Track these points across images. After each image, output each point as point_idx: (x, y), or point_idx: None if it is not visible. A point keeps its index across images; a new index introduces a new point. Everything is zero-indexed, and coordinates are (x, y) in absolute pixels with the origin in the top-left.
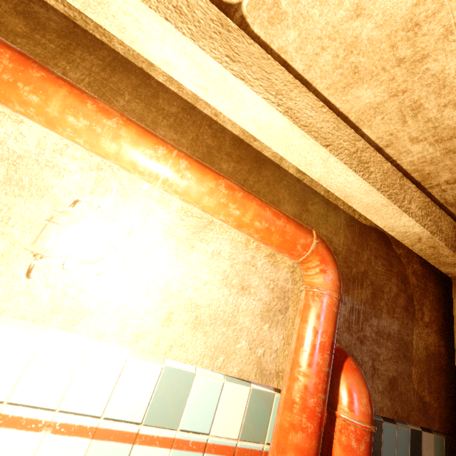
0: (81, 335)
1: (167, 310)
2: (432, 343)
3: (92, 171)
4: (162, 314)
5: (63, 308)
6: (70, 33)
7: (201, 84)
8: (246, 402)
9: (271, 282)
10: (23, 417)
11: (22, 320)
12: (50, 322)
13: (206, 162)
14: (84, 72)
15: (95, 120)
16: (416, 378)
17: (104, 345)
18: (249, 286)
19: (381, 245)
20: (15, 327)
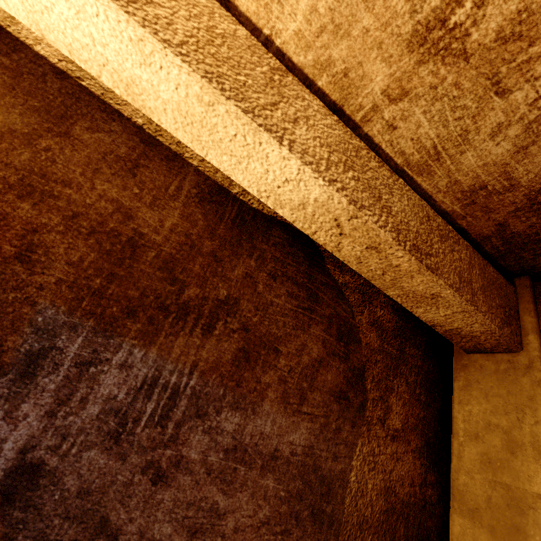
0: None
1: None
2: (404, 479)
3: None
4: None
5: None
6: None
7: None
8: None
9: None
10: None
11: None
12: None
13: None
14: None
15: None
16: None
17: None
18: None
19: (295, 257)
20: None
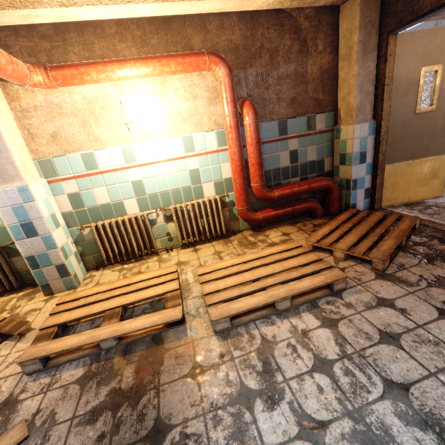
0: (153, 140)
1: (172, 121)
2: (326, 63)
3: (115, 87)
4: (171, 123)
5: (144, 135)
6: (57, 30)
7: (116, 15)
8: (216, 137)
9: (205, 87)
10: (156, 161)
11: (137, 142)
12: (144, 140)
13: (145, 47)
14: (77, 45)
15: (105, 72)
16: (311, 90)
17: (161, 139)
18: (196, 95)
19: (271, 15)
20: (137, 144)
